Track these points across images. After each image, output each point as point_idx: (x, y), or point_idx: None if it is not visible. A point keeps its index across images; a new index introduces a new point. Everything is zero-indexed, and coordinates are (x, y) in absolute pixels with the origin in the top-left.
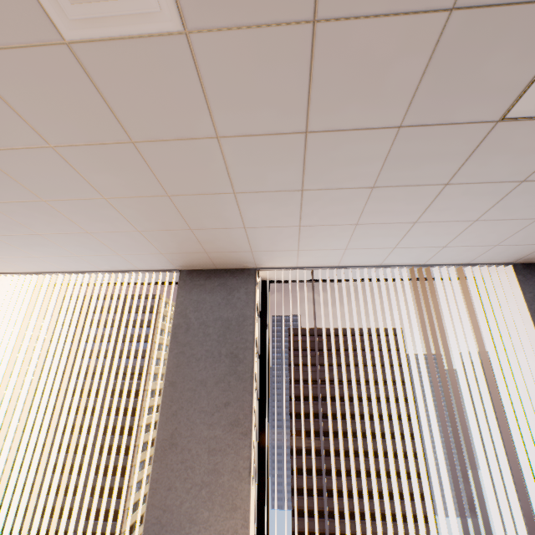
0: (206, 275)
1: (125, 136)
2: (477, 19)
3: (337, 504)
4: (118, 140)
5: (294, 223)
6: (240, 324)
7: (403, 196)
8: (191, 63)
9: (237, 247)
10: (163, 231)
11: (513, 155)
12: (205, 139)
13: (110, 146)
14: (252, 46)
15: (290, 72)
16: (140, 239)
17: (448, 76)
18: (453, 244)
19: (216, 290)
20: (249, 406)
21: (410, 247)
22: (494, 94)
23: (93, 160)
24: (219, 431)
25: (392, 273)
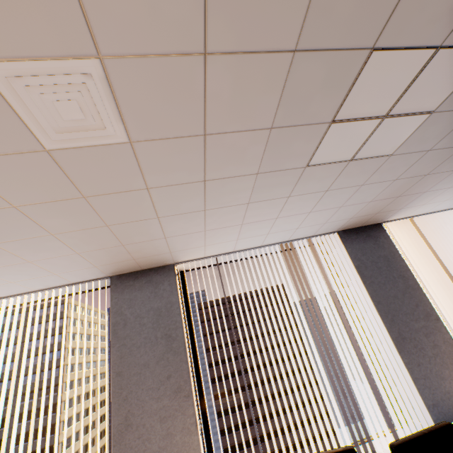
0: (133, 276)
1: (79, 194)
2: (283, 131)
3: (264, 448)
4: (72, 197)
5: (201, 229)
6: (169, 310)
7: (266, 205)
8: (133, 155)
9: (159, 251)
10: (99, 250)
11: (318, 180)
12: (138, 190)
13: (65, 201)
14: (170, 146)
15: (193, 155)
16: (77, 259)
17: (276, 151)
18: (301, 226)
19: (144, 287)
20: (187, 373)
21: (277, 231)
22: (300, 157)
23: (48, 211)
24: (166, 401)
25: (270, 249)
